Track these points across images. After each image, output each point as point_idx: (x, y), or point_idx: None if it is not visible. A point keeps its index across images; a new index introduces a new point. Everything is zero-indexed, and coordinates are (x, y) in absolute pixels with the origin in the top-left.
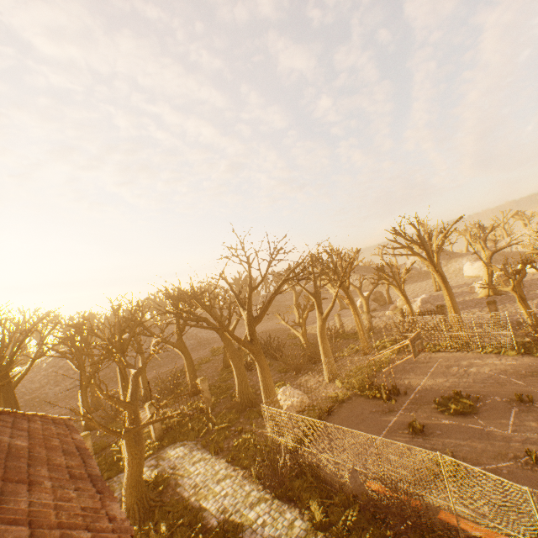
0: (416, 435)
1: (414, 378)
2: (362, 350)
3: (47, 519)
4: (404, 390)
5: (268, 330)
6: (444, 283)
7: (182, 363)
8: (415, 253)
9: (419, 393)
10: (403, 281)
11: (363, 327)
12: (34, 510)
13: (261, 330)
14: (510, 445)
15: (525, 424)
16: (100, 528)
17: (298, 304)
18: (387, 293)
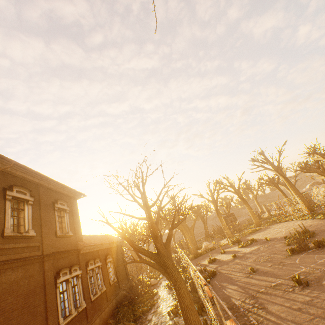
0: (221, 254)
1: (254, 235)
2: (255, 224)
3: (105, 238)
4: (243, 240)
5: (246, 218)
6: (286, 181)
7: (200, 238)
8: (266, 168)
9: (245, 241)
10: (277, 181)
11: (253, 212)
12: (104, 238)
13: (244, 219)
14: (237, 254)
15: (253, 248)
16: (109, 240)
17: (221, 204)
18: (324, 182)
